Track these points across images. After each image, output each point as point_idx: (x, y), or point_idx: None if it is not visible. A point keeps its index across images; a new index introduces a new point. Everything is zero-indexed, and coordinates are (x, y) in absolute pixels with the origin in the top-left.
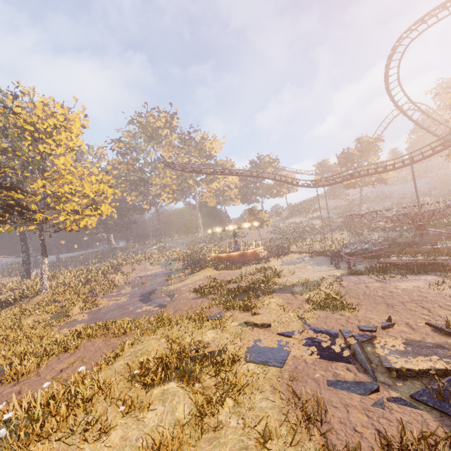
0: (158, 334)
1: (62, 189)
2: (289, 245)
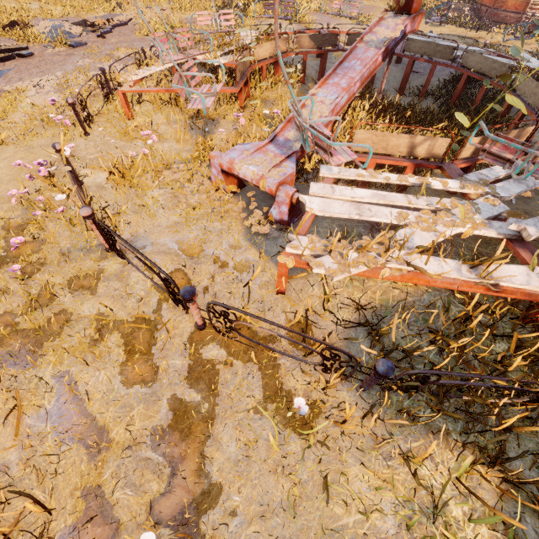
0: None
1: None
2: None
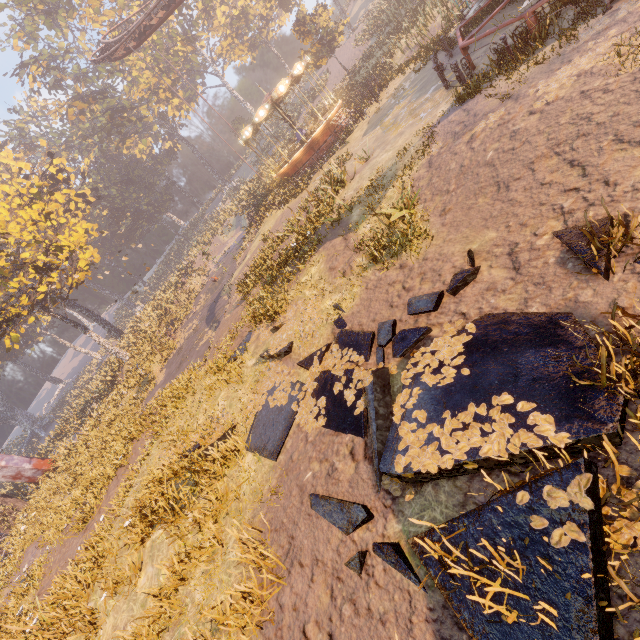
0: (173, 423)
1: None
2: (389, 57)
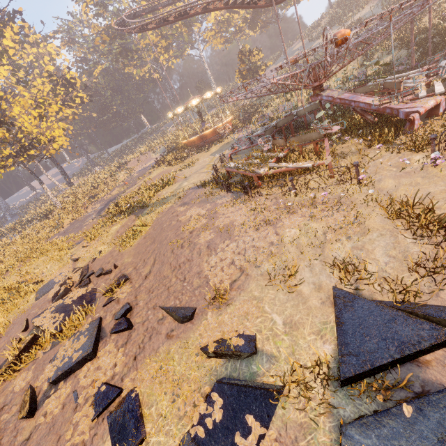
0: (31, 265)
1: None
2: (267, 105)
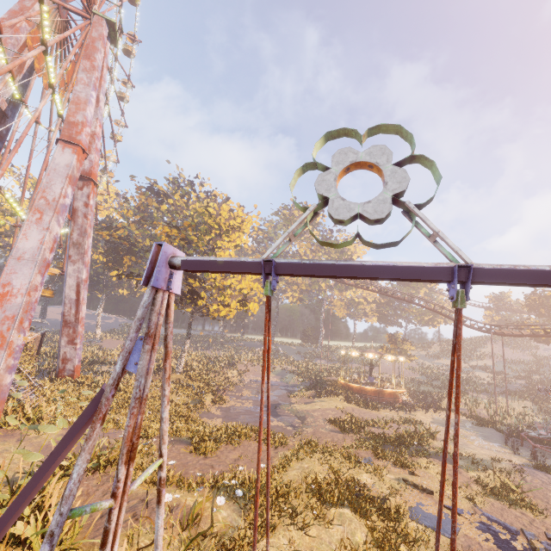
0: (315, 458)
1: (225, 282)
2: (441, 397)
